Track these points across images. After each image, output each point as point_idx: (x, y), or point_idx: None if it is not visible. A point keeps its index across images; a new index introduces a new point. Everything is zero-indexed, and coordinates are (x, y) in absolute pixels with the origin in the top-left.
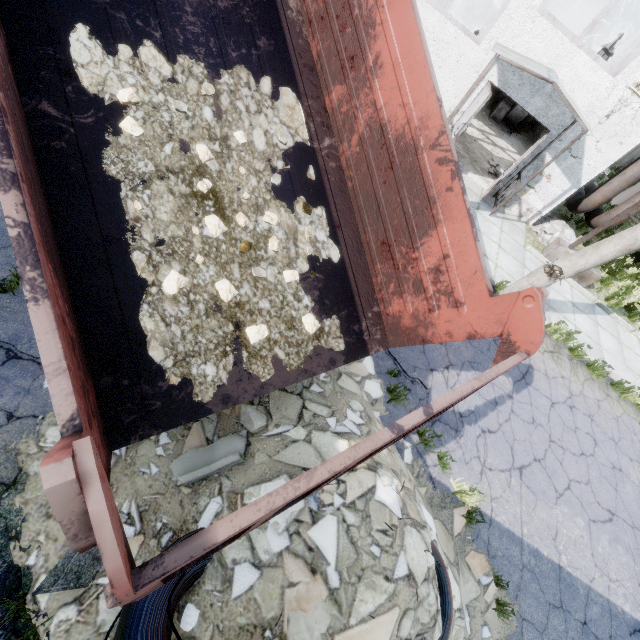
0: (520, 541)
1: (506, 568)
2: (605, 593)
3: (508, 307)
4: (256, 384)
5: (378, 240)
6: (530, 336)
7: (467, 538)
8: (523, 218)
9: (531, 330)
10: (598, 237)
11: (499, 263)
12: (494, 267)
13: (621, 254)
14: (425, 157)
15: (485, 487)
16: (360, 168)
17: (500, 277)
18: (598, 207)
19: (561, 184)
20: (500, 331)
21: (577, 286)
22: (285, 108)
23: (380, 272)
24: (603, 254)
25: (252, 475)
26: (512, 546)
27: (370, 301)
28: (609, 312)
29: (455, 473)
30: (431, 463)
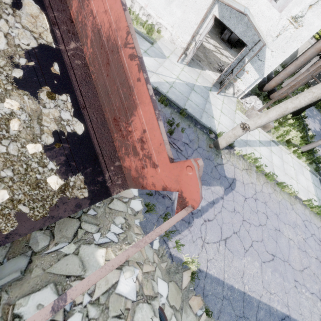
0: (222, 283)
1: (213, 301)
2: (268, 302)
3: (180, 171)
4: (0, 236)
5: (112, 117)
6: (193, 195)
7: (190, 289)
8: (235, 95)
9: (193, 191)
10: (274, 104)
11: (220, 121)
12: (217, 123)
13: (279, 117)
14: (123, 54)
15: (204, 254)
16: (95, 64)
17: (220, 129)
18: (274, 88)
19: (254, 76)
20: (178, 188)
21: (262, 131)
22: (28, 16)
23: (117, 139)
24: (270, 117)
25: (26, 288)
26: (218, 287)
27: (112, 158)
28: (278, 144)
29: (186, 249)
30: (171, 246)
